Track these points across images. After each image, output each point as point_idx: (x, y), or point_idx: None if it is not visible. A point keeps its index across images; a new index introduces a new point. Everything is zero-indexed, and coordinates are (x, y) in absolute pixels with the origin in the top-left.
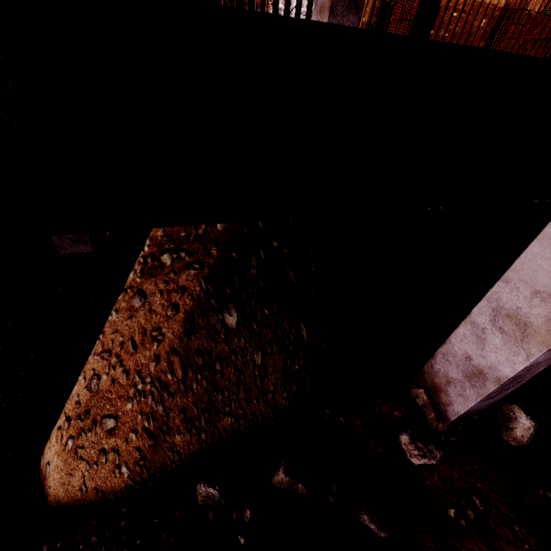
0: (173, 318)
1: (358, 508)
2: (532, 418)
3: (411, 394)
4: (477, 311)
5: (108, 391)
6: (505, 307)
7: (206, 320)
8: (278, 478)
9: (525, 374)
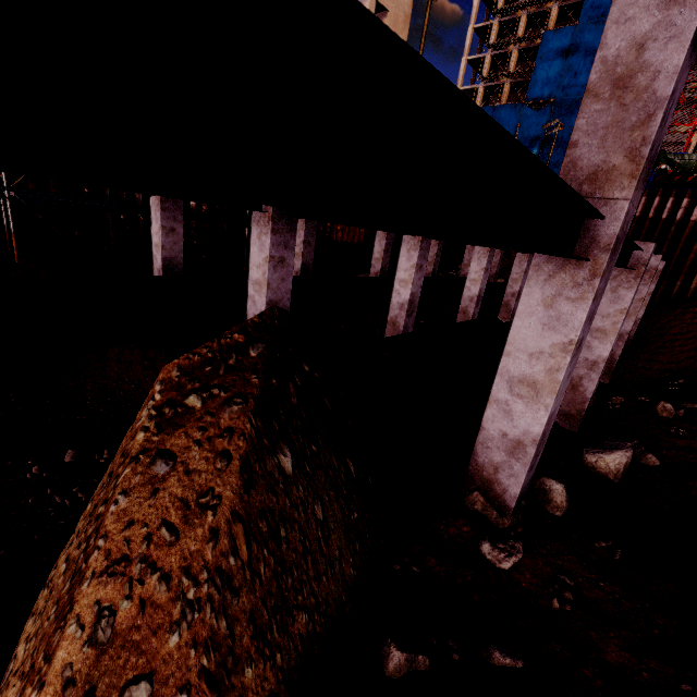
0: (227, 471)
1: (485, 649)
2: (560, 481)
3: (467, 504)
4: (496, 388)
5: (133, 628)
6: (515, 376)
7: (262, 466)
8: (394, 662)
9: (546, 432)
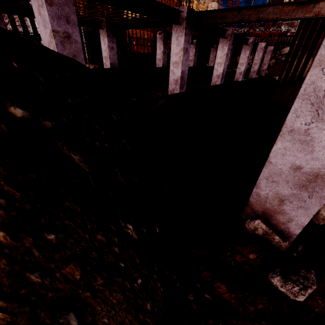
0: None
1: None
2: None
3: (248, 230)
4: (292, 116)
5: None
6: None
7: None
8: None
9: None
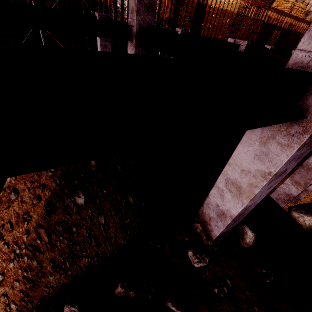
0: (37, 205)
1: (166, 299)
2: (253, 232)
3: (194, 227)
4: (219, 180)
5: None
6: (230, 178)
7: (62, 203)
8: (118, 290)
9: (244, 212)
